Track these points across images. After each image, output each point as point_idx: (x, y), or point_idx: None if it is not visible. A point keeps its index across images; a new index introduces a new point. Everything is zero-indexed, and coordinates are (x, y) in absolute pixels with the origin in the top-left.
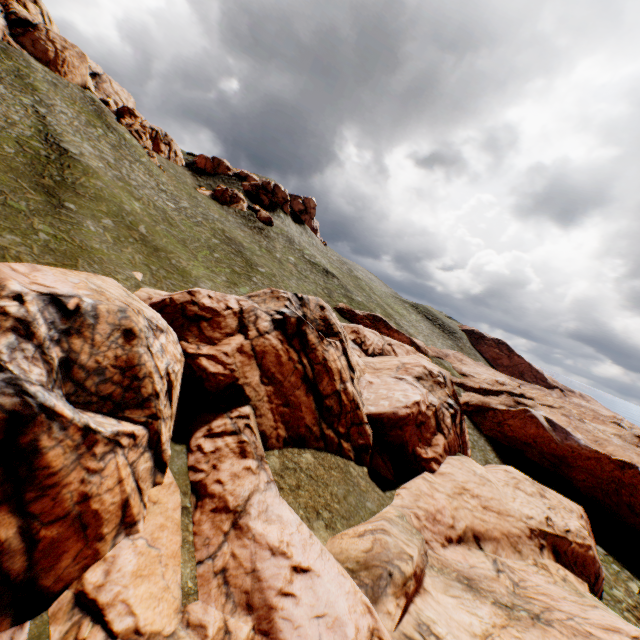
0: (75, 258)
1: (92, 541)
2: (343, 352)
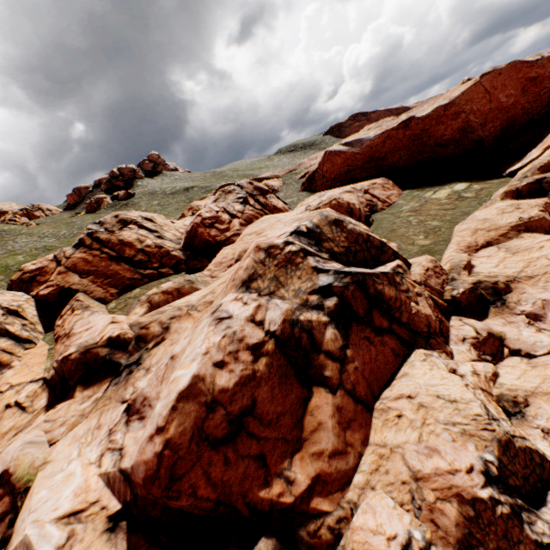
0: None
1: None
2: (140, 228)
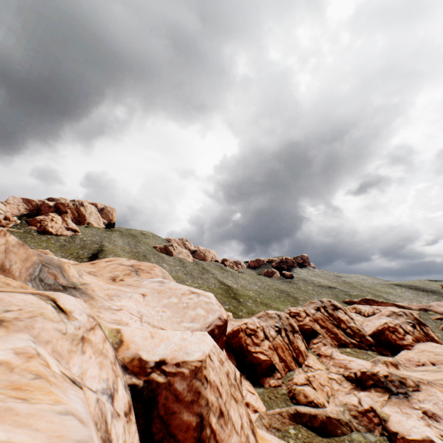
0: (253, 313)
1: (302, 356)
2: (345, 313)
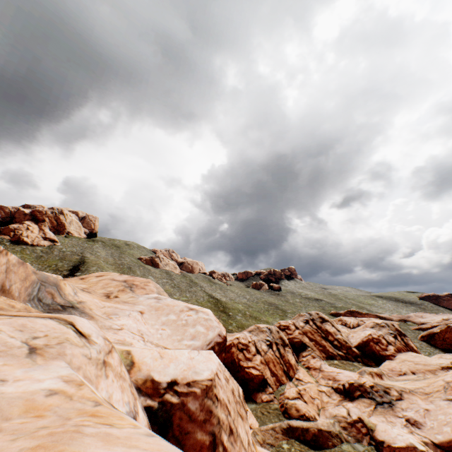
0: (243, 327)
1: (293, 369)
2: (332, 326)
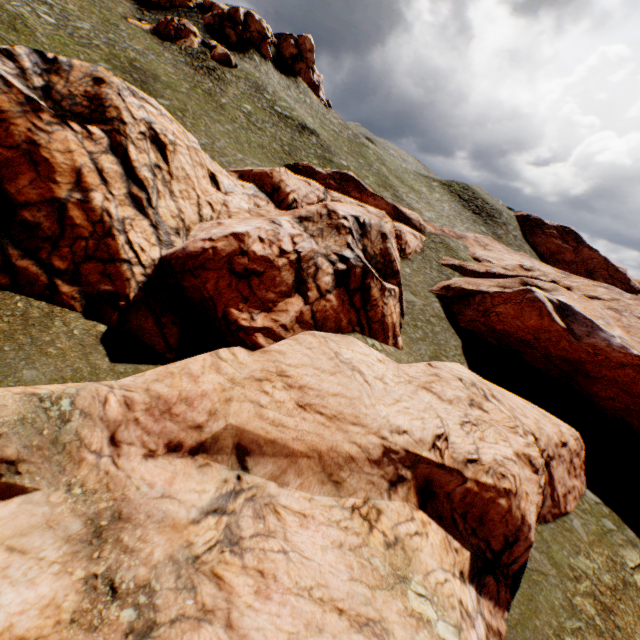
0: None
1: None
2: (114, 150)
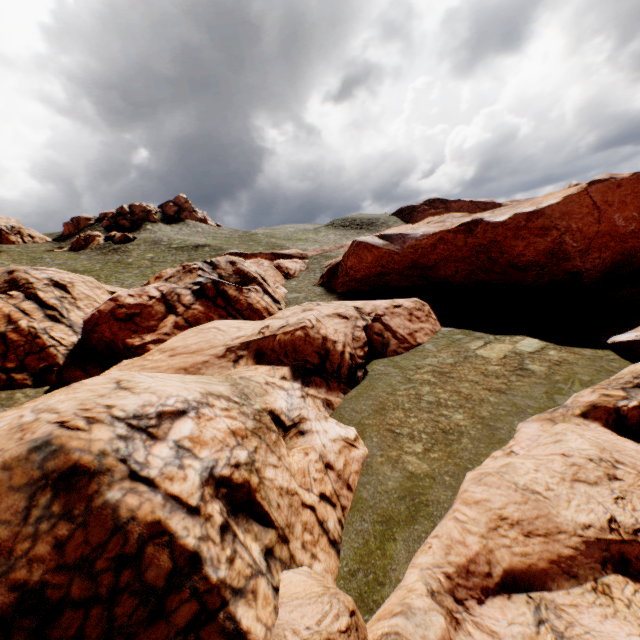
0: None
1: None
2: (29, 298)
